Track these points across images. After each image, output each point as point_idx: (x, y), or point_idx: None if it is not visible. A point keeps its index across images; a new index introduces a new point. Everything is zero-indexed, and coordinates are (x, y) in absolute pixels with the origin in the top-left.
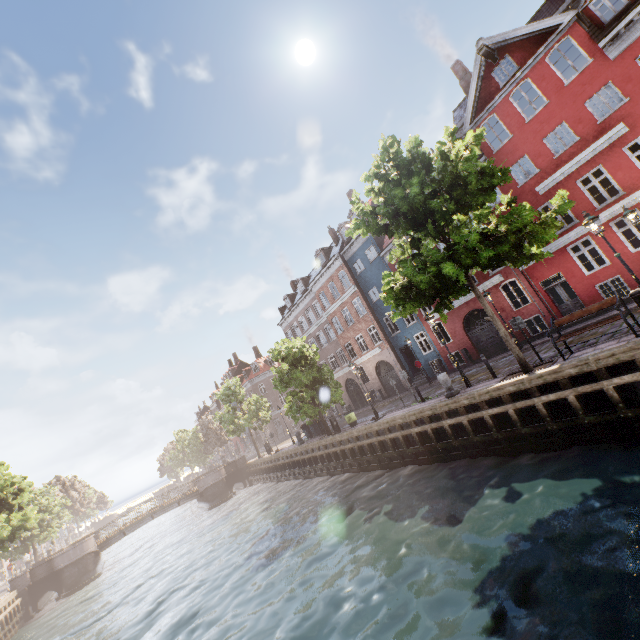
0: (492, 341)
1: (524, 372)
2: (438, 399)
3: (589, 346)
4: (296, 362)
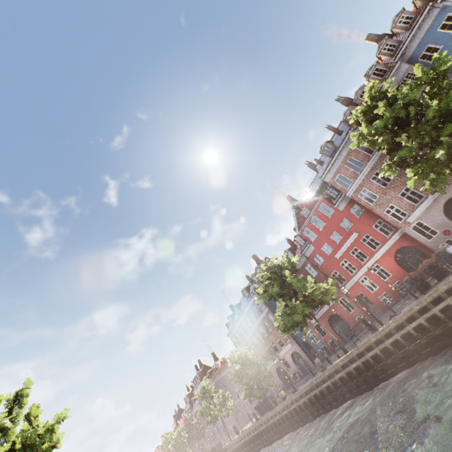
0: (346, 331)
1: (345, 353)
2: (319, 373)
3: (365, 337)
4: (244, 362)
